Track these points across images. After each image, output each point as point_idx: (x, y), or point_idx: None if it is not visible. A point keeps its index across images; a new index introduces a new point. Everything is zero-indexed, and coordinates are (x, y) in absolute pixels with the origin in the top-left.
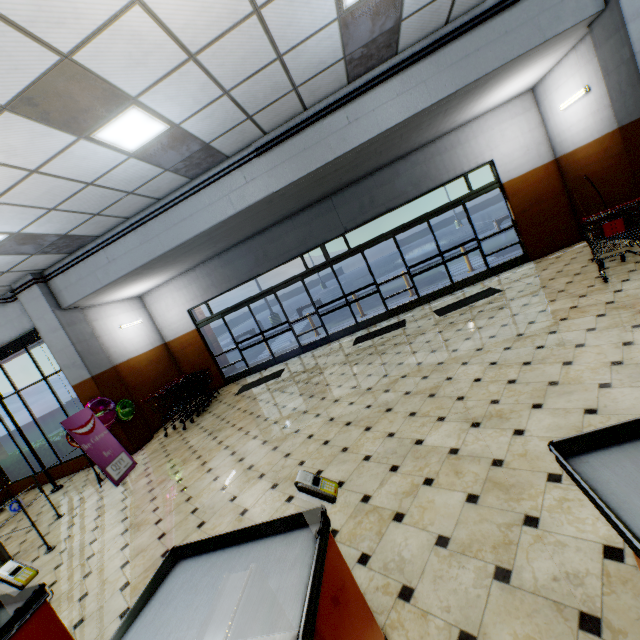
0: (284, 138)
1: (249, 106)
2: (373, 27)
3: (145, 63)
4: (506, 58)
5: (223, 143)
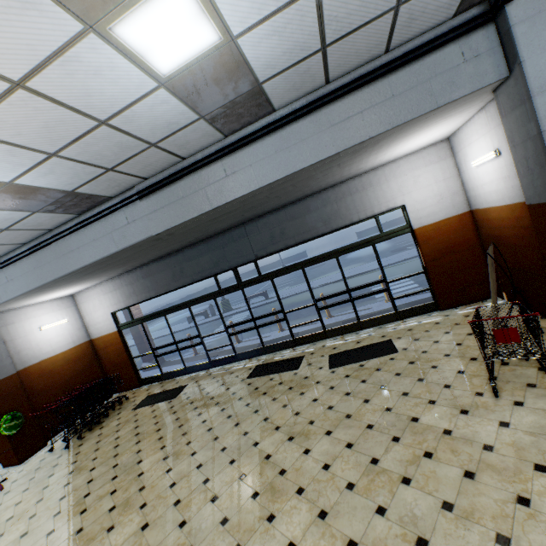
0: (163, 184)
1: (100, 161)
2: (223, 90)
3: None
4: (392, 123)
5: (94, 189)
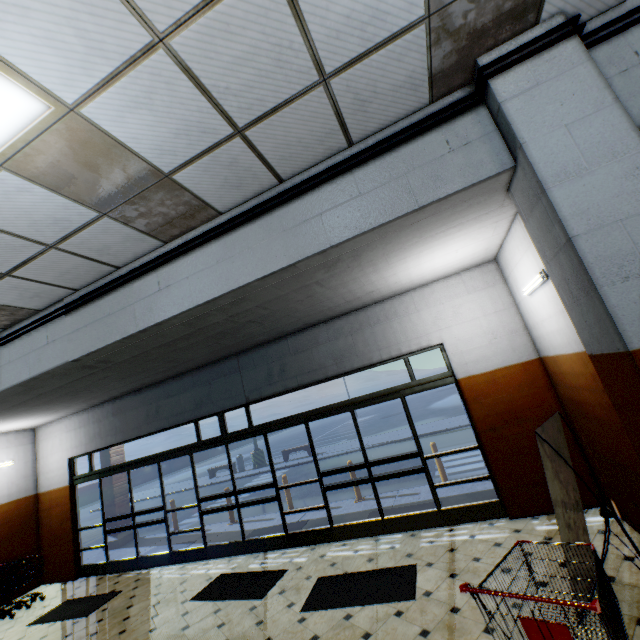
0: (90, 297)
1: None
2: (112, 180)
3: None
4: (360, 227)
5: (1, 298)
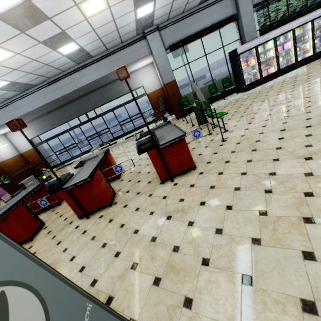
0: (58, 80)
1: (40, 74)
2: (79, 55)
3: (0, 73)
4: (127, 63)
5: (33, 82)
